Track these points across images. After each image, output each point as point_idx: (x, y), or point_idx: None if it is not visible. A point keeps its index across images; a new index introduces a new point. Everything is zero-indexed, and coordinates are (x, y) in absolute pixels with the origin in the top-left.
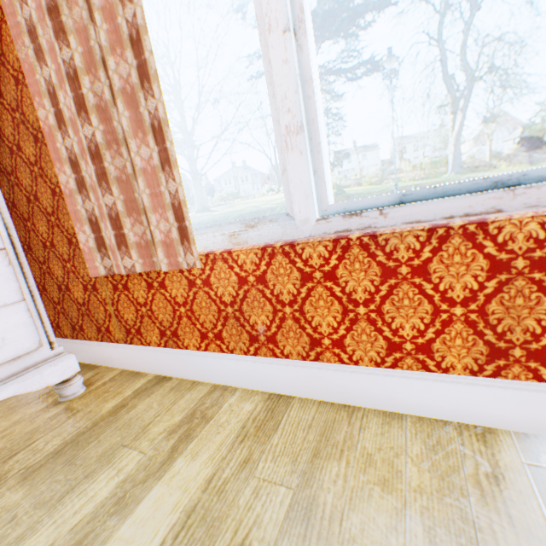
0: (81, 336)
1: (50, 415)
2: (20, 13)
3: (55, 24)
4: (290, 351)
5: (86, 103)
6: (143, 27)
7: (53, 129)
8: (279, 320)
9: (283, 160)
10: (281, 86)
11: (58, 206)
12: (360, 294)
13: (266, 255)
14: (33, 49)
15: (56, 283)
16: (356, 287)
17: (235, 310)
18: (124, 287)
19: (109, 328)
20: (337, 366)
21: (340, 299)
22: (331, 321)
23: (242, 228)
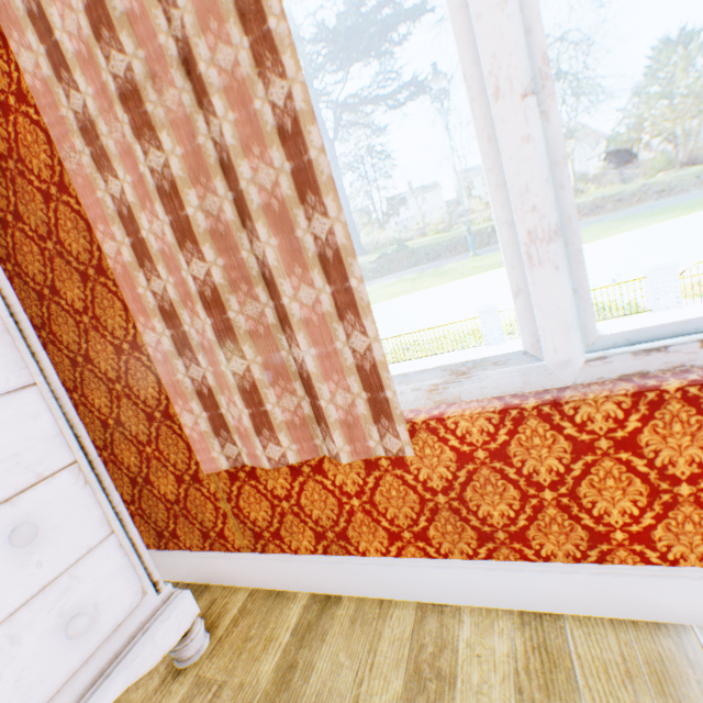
0: (173, 545)
1: (176, 700)
2: (65, 102)
3: (133, 116)
4: (551, 552)
5: (193, 228)
6: (306, 113)
7: (129, 267)
8: (531, 509)
9: (516, 277)
10: (519, 174)
11: (127, 368)
12: (681, 467)
13: (508, 420)
14: (90, 155)
15: (127, 475)
16: (673, 458)
17: (450, 499)
18: (249, 476)
19: (223, 533)
20: (638, 569)
21: (645, 476)
22: (627, 506)
23: (444, 376)
